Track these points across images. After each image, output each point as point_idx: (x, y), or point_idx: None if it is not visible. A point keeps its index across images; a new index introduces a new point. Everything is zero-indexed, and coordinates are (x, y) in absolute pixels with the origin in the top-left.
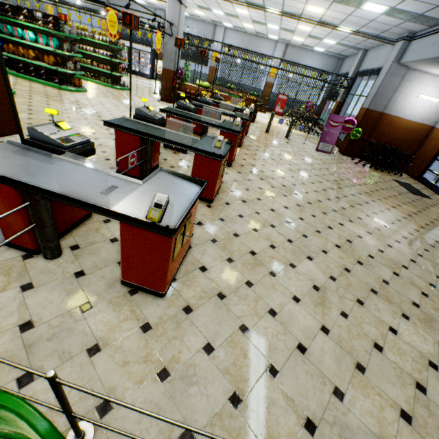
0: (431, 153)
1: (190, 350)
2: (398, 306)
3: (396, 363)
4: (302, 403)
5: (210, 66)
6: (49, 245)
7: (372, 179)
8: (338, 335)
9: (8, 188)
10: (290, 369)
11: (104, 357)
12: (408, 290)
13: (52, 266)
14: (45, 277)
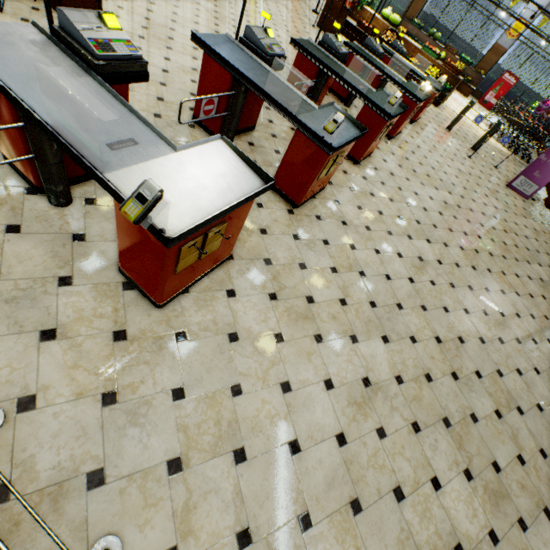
0: None
1: (156, 385)
2: (467, 457)
3: (408, 524)
4: (252, 509)
5: None
6: (52, 188)
7: None
8: (354, 454)
9: (0, 94)
10: (263, 464)
11: (56, 348)
12: (500, 443)
13: (53, 215)
14: (39, 225)
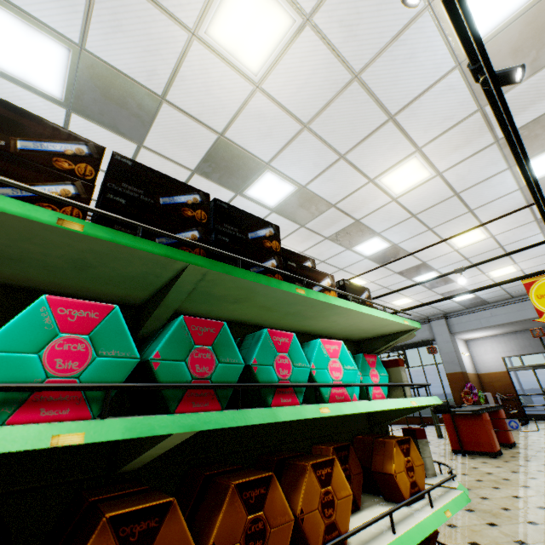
0: (509, 392)
1: None
2: None
3: None
4: None
5: None
6: None
7: None
8: None
9: None
10: None
11: None
12: None
13: None
14: None
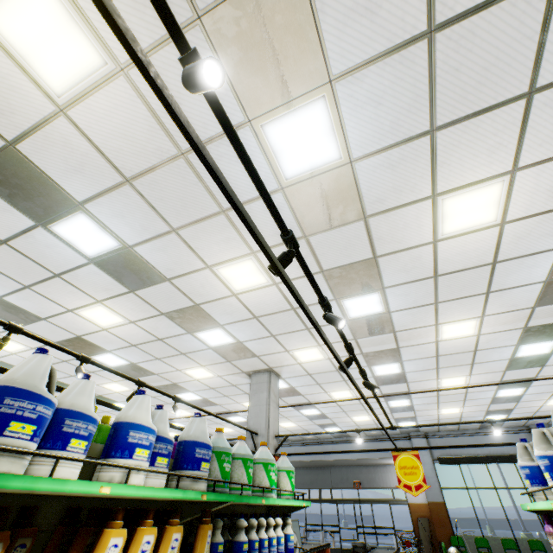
0: None
1: None
2: None
3: None
4: None
5: None
6: None
7: None
8: None
9: None
10: None
11: None
12: None
13: None
14: None
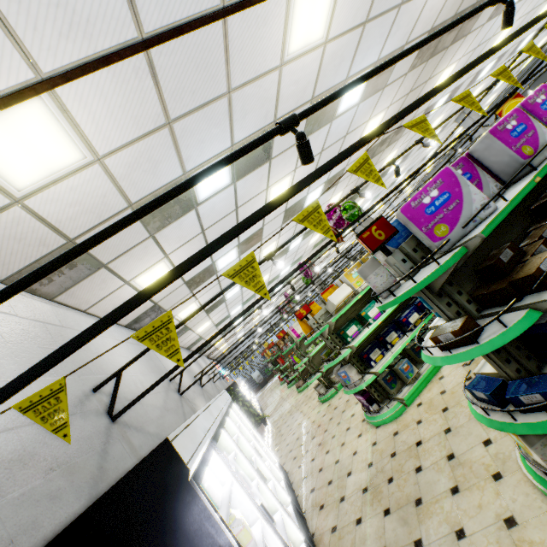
0: None
1: None
2: None
3: None
4: None
5: None
6: None
7: None
8: None
9: None
10: None
11: None
12: None
13: None
14: None
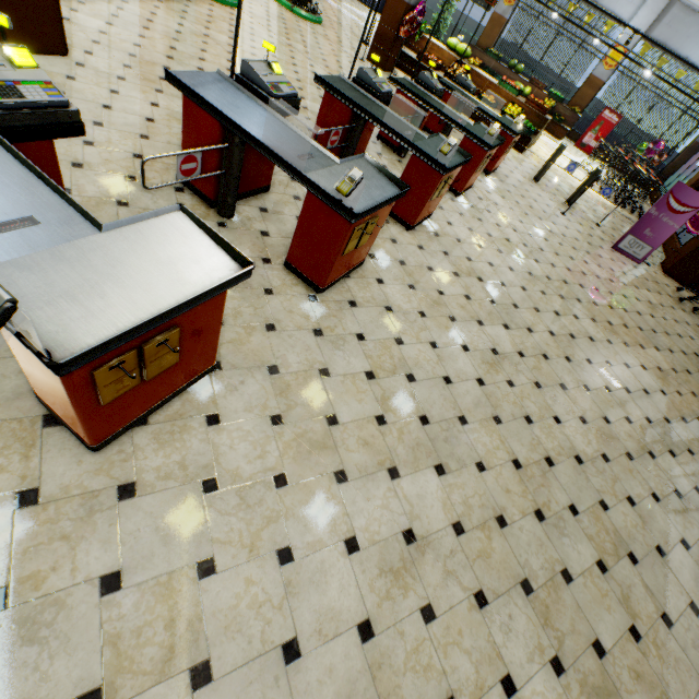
0: None
1: (76, 572)
2: (556, 638)
3: None
4: None
5: (495, 13)
6: None
7: (695, 344)
8: (385, 652)
9: None
10: (238, 685)
11: None
12: (604, 611)
13: None
14: None
